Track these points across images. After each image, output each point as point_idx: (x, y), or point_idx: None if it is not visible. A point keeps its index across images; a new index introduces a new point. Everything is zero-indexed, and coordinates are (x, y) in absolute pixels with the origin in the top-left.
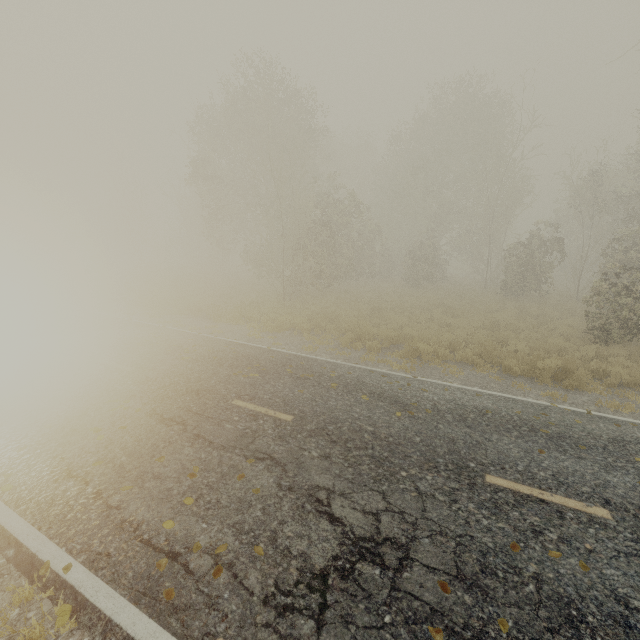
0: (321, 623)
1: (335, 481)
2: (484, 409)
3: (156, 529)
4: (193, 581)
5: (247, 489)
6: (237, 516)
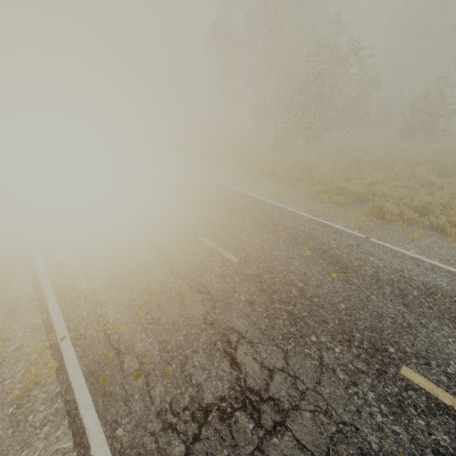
0: (189, 451)
1: (249, 328)
2: (434, 288)
3: (115, 328)
4: (122, 376)
5: (181, 315)
6: (166, 335)
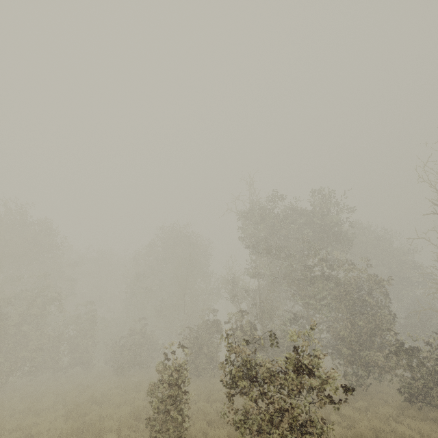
0: None
1: None
2: None
3: None
4: None
5: None
6: None
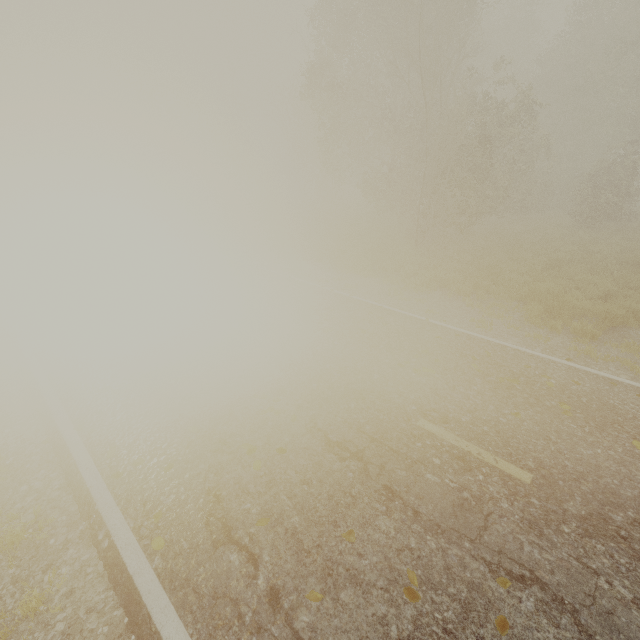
0: None
1: None
2: None
3: None
4: None
5: None
6: None
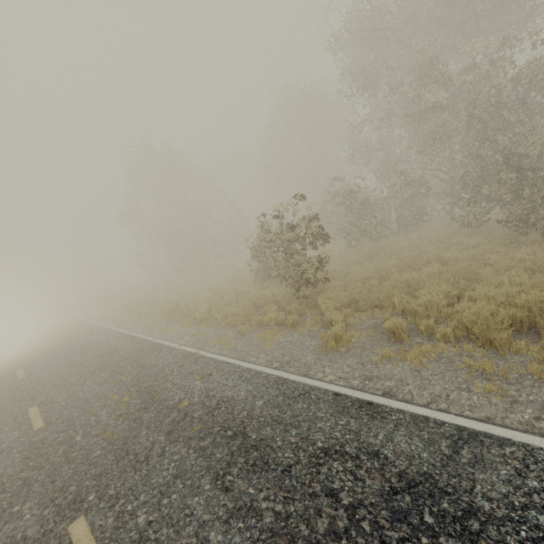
0: None
1: None
2: (91, 340)
3: None
4: None
5: None
6: None
